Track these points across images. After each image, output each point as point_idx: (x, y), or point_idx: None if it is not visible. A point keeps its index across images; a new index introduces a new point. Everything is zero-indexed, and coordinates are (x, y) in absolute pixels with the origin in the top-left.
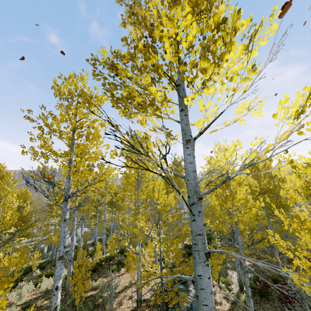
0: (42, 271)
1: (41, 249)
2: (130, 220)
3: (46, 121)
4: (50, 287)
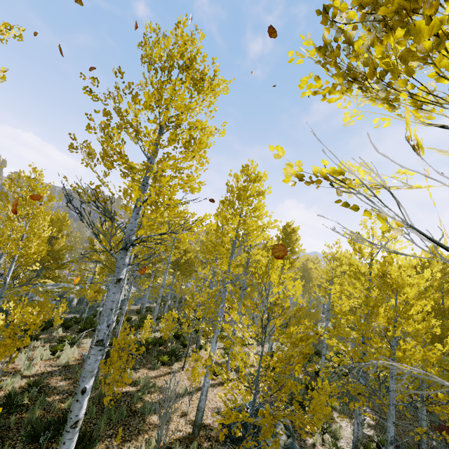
0: (65, 331)
1: (69, 299)
2: (203, 298)
3: (120, 101)
4: (73, 361)
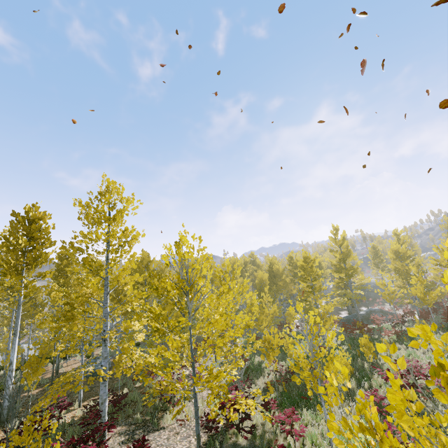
0: None
1: None
2: None
3: None
4: None
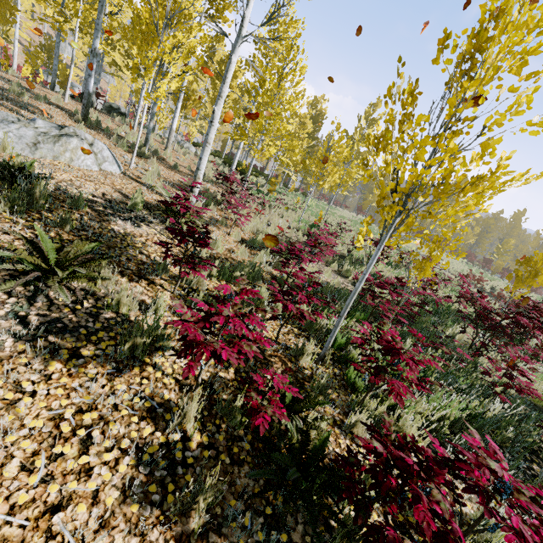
0: None
1: None
2: None
3: None
4: None
